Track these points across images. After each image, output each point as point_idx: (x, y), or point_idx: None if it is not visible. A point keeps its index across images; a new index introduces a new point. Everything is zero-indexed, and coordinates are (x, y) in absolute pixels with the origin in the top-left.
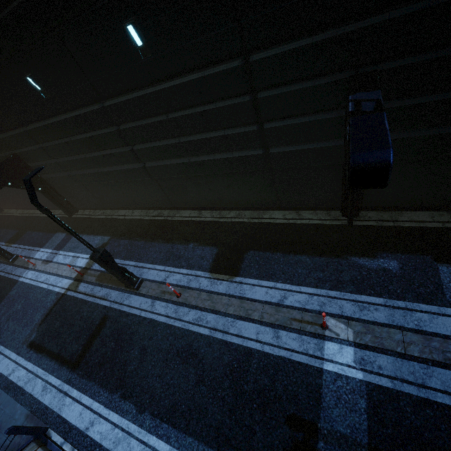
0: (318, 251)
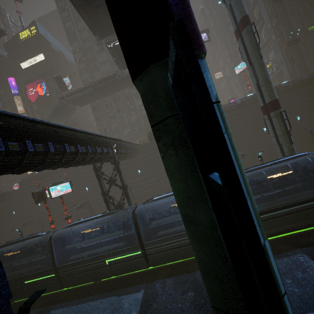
0: None
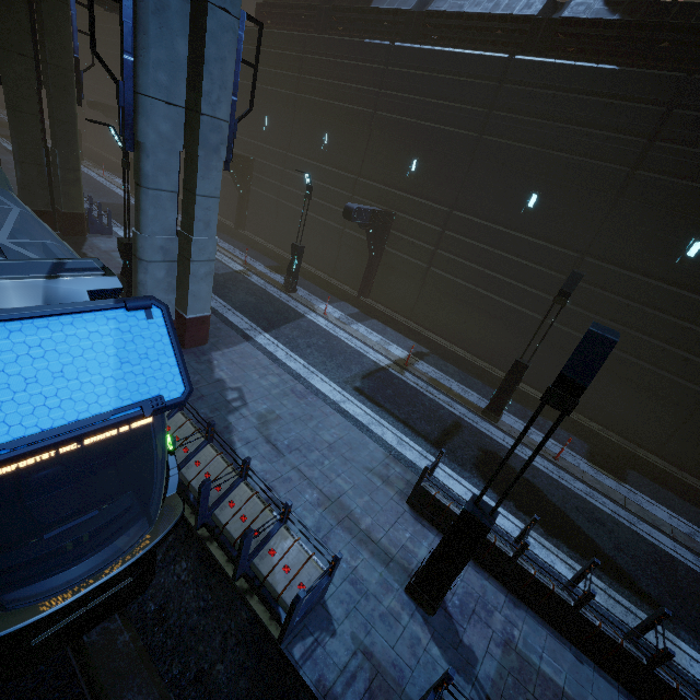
0: None
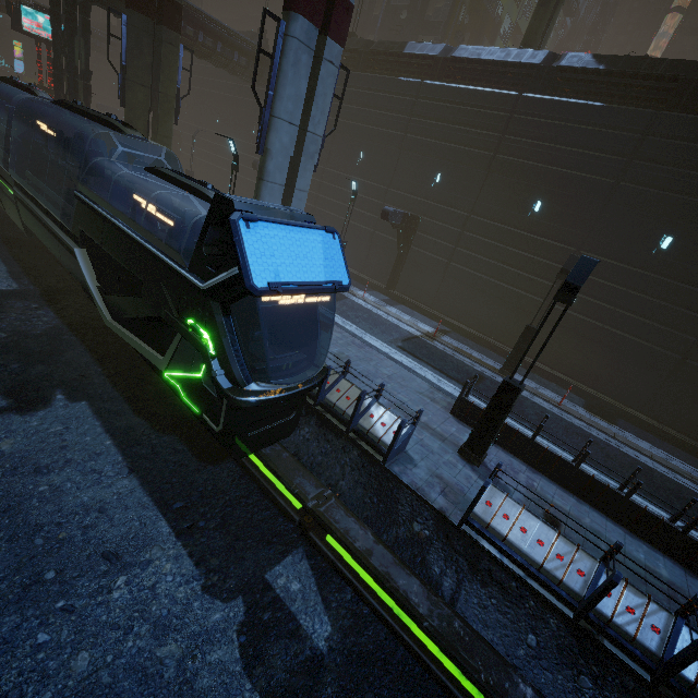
0: (691, 454)
